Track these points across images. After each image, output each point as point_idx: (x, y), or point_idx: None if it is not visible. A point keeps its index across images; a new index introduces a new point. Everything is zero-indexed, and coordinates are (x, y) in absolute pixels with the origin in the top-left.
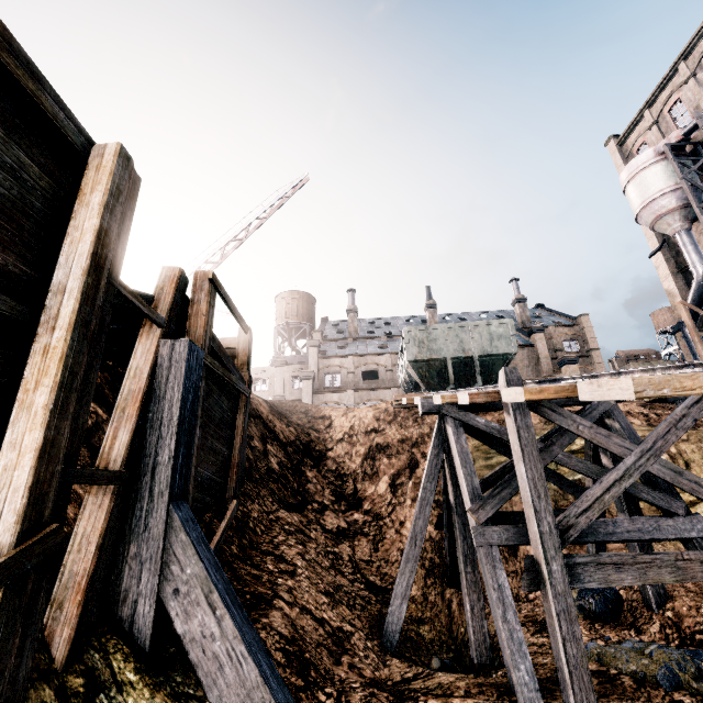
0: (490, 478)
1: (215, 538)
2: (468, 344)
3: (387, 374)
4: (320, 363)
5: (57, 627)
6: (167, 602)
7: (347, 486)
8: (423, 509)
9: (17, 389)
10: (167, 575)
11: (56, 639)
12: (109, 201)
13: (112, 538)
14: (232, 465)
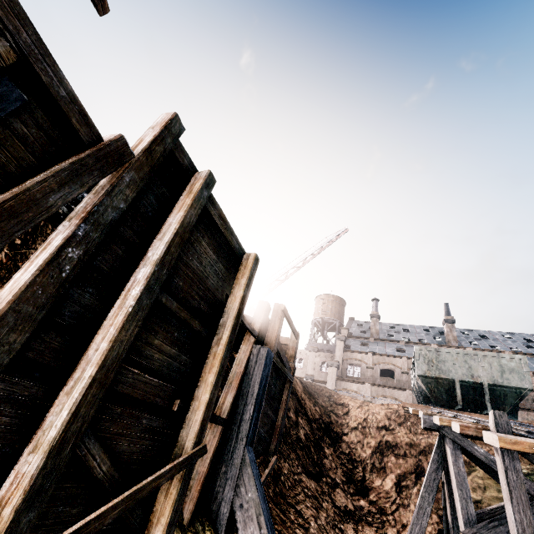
0: (494, 511)
1: (262, 479)
2: (477, 371)
3: (402, 375)
4: (344, 354)
5: (187, 500)
6: (236, 510)
7: (357, 471)
8: (420, 516)
9: (200, 369)
10: (238, 492)
11: (186, 507)
12: (248, 282)
13: (216, 458)
14: (276, 428)
